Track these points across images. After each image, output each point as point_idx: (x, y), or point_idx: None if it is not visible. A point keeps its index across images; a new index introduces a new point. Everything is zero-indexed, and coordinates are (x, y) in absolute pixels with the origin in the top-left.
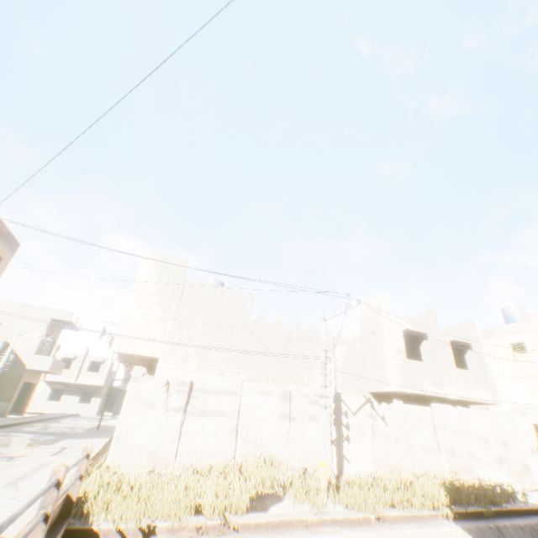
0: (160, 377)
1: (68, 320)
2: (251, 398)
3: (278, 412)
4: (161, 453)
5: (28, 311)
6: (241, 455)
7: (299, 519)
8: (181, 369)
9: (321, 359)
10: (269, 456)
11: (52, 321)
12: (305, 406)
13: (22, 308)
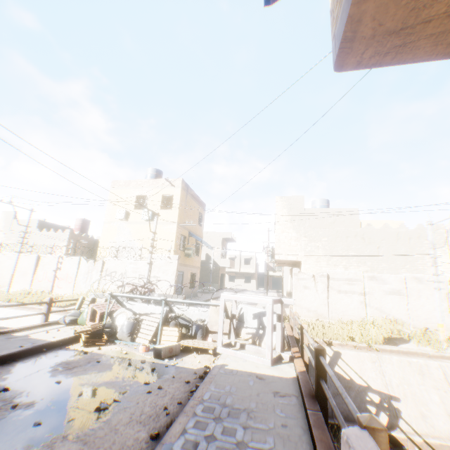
0: (308, 273)
1: (230, 238)
2: (371, 283)
3: (395, 291)
4: (320, 312)
5: (210, 236)
6: (371, 316)
7: (421, 352)
8: (316, 266)
9: (429, 255)
10: (392, 318)
11: (222, 239)
12: (419, 287)
13: (207, 235)
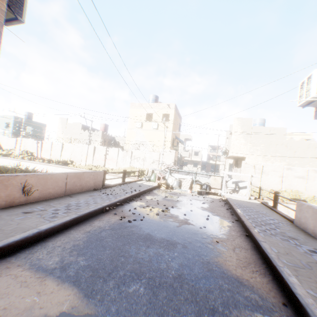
0: (251, 164)
1: (189, 138)
2: (287, 171)
3: (300, 177)
4: (255, 185)
5: None
6: (284, 188)
7: None
8: (255, 160)
9: None
10: (296, 190)
11: (184, 139)
12: (315, 175)
13: None
